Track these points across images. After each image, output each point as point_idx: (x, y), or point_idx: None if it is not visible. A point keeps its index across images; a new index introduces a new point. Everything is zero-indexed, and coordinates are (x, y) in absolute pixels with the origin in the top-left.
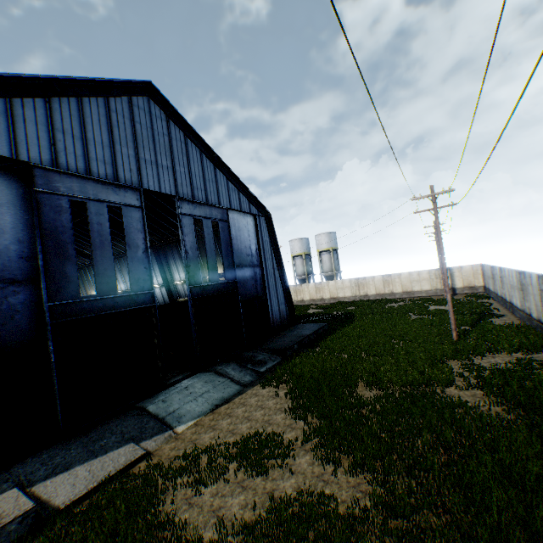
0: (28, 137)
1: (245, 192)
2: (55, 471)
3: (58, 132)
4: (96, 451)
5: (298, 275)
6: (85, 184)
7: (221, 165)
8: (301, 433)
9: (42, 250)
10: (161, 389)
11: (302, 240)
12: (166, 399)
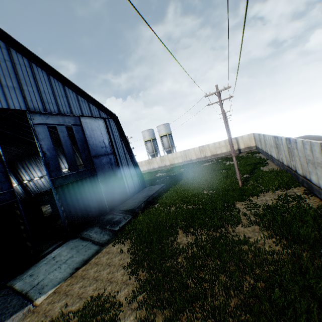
0: None
1: (94, 102)
2: None
3: None
4: None
5: (149, 152)
6: None
7: (68, 83)
8: (132, 289)
9: None
10: (33, 262)
11: (149, 130)
12: (34, 272)
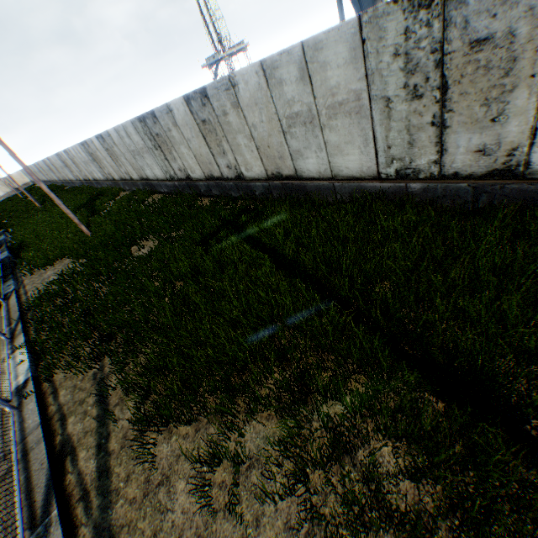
0: None
1: None
2: None
3: None
4: None
5: None
6: None
7: None
8: None
9: None
10: None
11: None
12: None
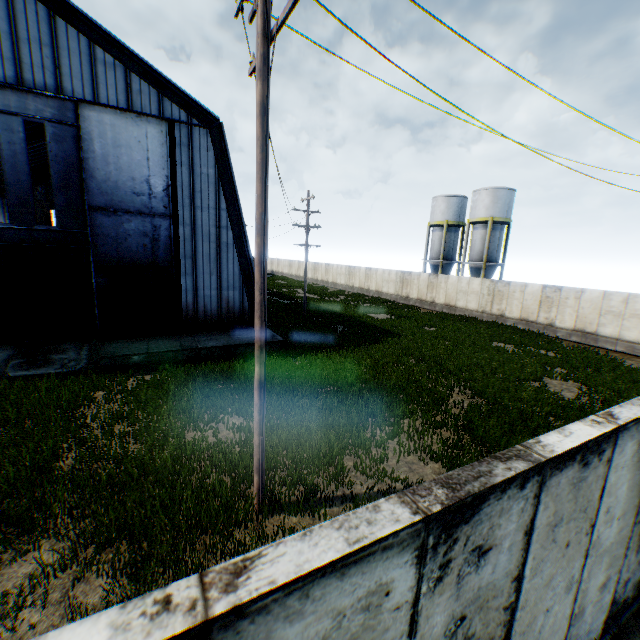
0: None
1: (151, 73)
2: None
3: None
4: None
5: (430, 257)
6: None
7: (70, 10)
8: None
9: None
10: None
11: (450, 199)
12: None
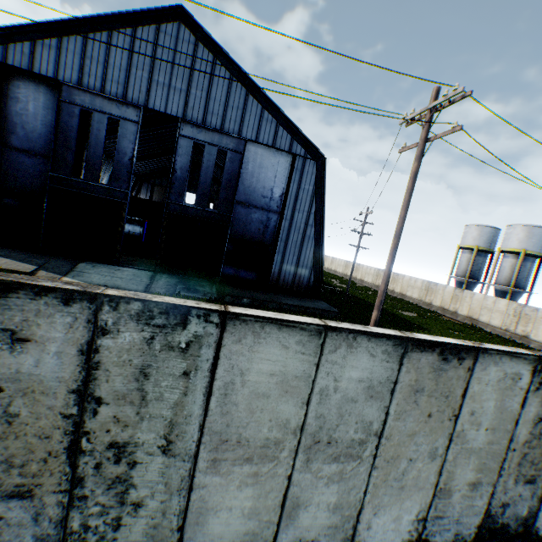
0: (67, 65)
1: (290, 126)
2: (5, 256)
3: (87, 60)
4: (26, 260)
5: (455, 274)
6: (95, 99)
7: (257, 91)
8: None
9: (56, 140)
10: (113, 263)
11: (482, 228)
12: (97, 266)
